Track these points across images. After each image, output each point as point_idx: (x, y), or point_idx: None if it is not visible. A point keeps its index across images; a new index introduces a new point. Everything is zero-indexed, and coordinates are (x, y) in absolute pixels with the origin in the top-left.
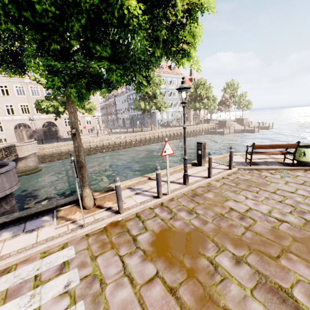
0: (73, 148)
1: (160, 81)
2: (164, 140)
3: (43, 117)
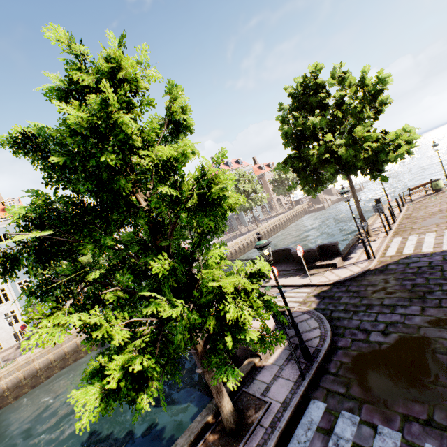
0: None
1: (252, 177)
2: (273, 234)
3: None
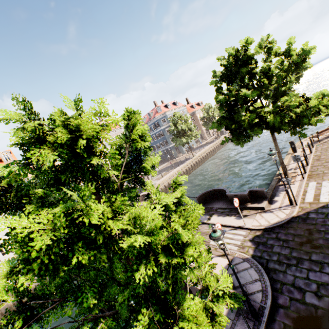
0: None
1: (187, 118)
2: (205, 160)
3: None
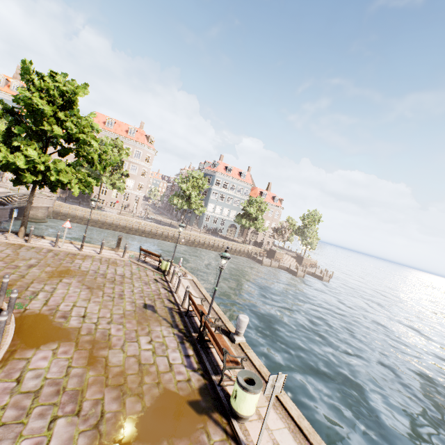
0: (88, 216)
1: (203, 185)
2: (190, 244)
3: None
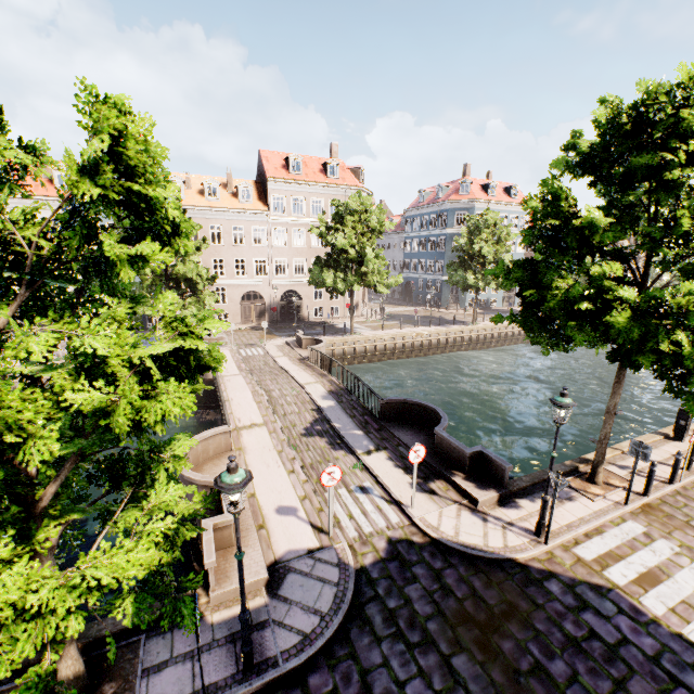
0: (349, 349)
1: (508, 235)
2: (493, 345)
3: (285, 283)
